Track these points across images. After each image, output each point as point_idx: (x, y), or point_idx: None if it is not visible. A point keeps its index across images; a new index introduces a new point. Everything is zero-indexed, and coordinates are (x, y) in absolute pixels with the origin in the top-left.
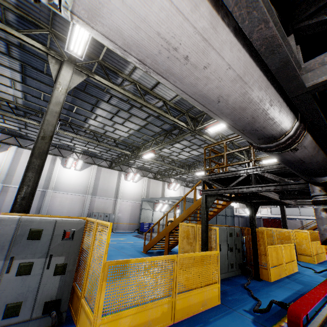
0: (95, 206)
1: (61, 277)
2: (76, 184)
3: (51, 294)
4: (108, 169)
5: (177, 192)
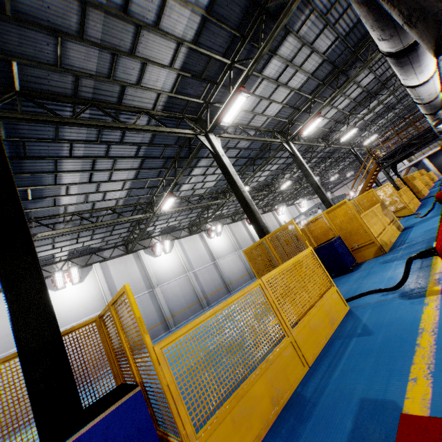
0: None
1: None
2: (226, 247)
3: None
4: (234, 223)
5: (285, 215)
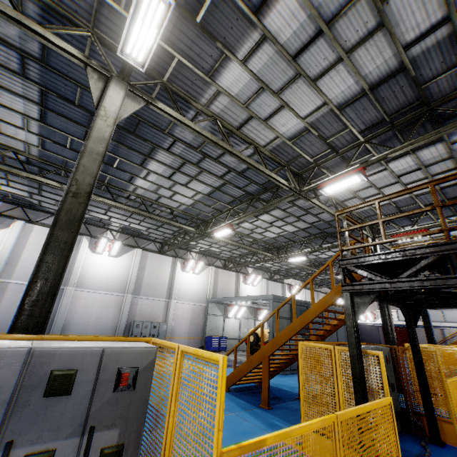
0: (138, 311)
1: None
2: (111, 278)
3: None
4: (158, 254)
5: (256, 288)
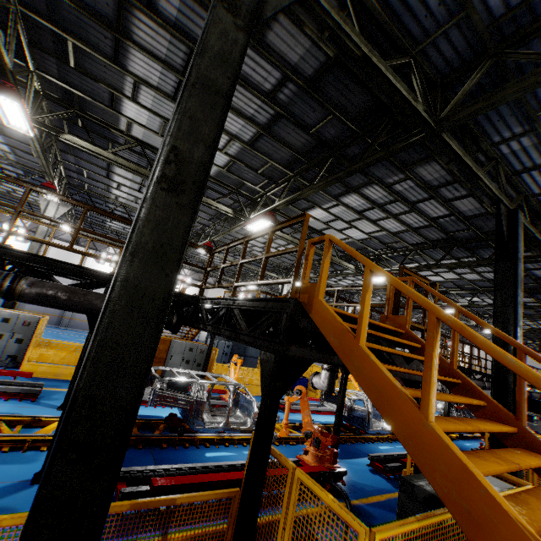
0: None
1: (20, 345)
2: None
3: (14, 352)
4: None
5: None
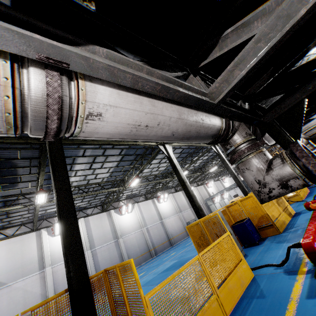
0: (185, 218)
1: None
2: (170, 210)
3: None
4: (176, 192)
5: (212, 187)
